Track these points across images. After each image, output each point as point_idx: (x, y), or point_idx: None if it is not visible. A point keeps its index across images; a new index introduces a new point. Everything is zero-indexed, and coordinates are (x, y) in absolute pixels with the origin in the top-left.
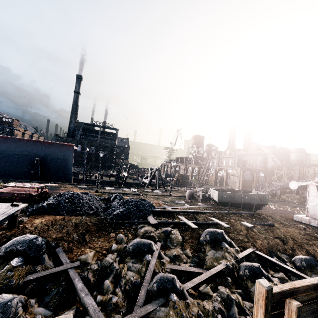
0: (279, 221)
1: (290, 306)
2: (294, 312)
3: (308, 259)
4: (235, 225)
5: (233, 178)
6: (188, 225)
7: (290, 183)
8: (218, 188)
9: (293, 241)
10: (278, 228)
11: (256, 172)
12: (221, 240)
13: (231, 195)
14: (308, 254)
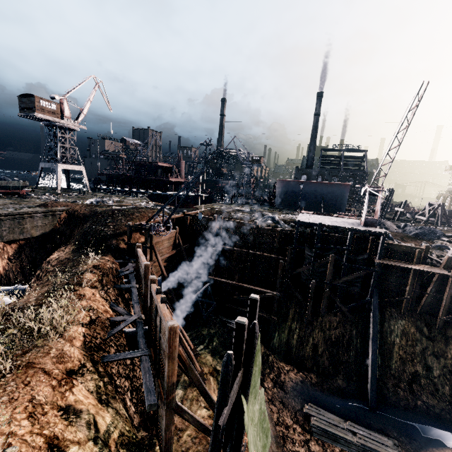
0: None
1: None
2: None
3: None
4: None
5: None
6: None
7: None
8: None
9: None
10: None
11: None
12: None
13: None
14: None
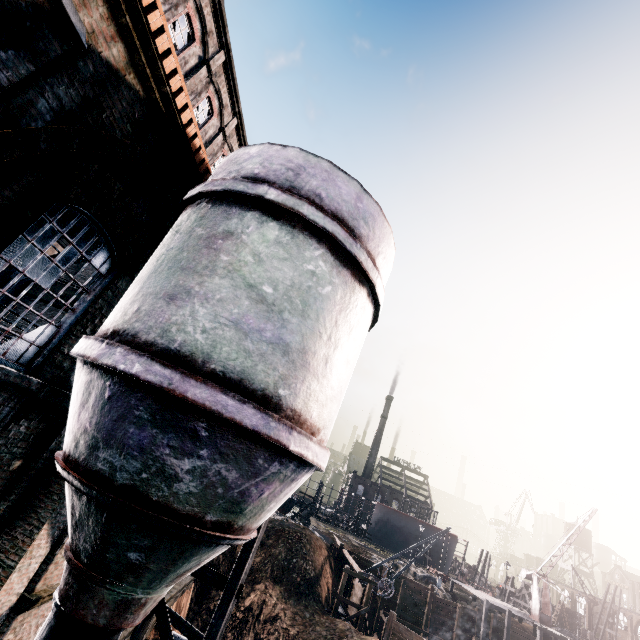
0: None
1: None
2: None
3: None
4: None
5: None
6: None
7: None
8: None
9: None
10: None
11: None
12: None
13: None
14: None
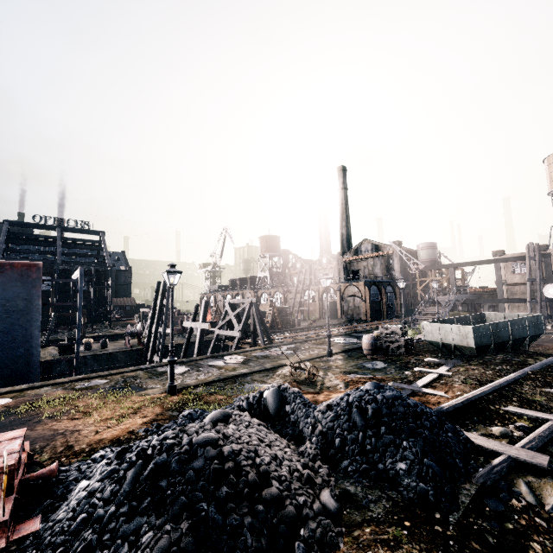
0: None
1: None
2: None
3: None
4: None
5: (354, 301)
6: None
7: (545, 289)
8: (335, 322)
9: None
10: None
11: (384, 286)
12: None
13: (493, 327)
14: None
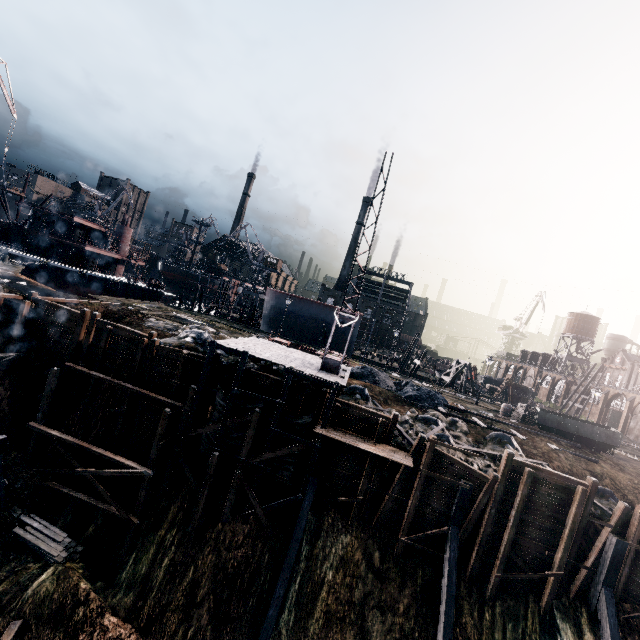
0: (623, 469)
1: (525, 471)
2: (526, 473)
3: (605, 489)
4: (537, 442)
5: None
6: (479, 425)
7: None
8: None
9: (611, 481)
10: (601, 467)
11: None
12: (507, 443)
13: (560, 419)
14: (624, 497)
